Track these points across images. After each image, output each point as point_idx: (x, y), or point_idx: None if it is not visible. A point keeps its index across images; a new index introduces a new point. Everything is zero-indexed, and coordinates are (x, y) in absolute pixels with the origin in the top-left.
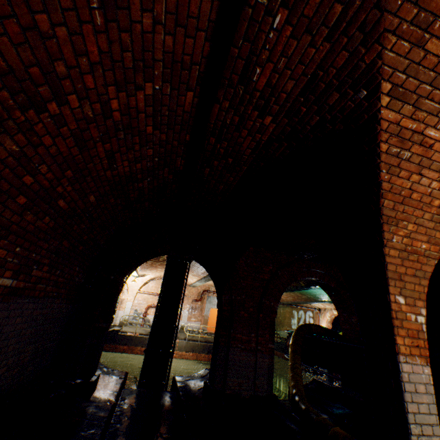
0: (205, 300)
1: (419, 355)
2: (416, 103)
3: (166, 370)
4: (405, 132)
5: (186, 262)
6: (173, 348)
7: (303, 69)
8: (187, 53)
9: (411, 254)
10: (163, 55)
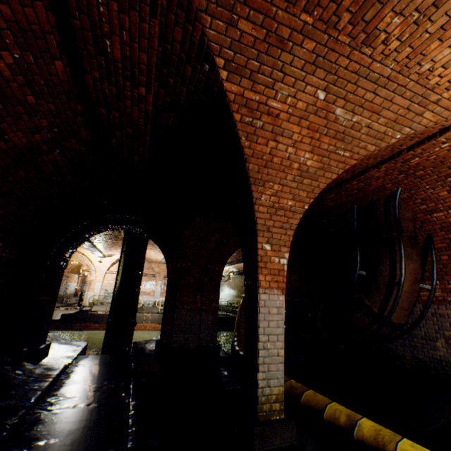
0: None
1: (277, 287)
2: (252, 77)
3: (130, 338)
4: (251, 103)
5: (144, 238)
6: (134, 318)
7: (147, 43)
8: (33, 22)
9: (279, 210)
10: (6, 24)
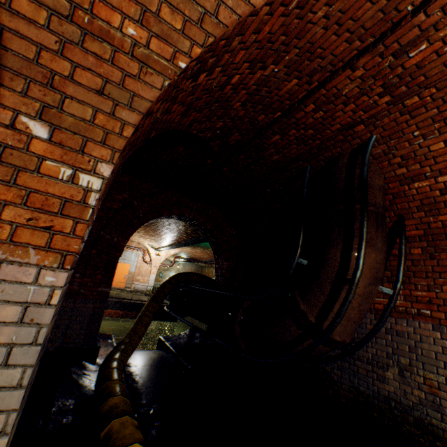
0: None
1: (44, 246)
2: None
3: None
4: None
5: None
6: None
7: None
8: None
9: (95, 37)
10: None
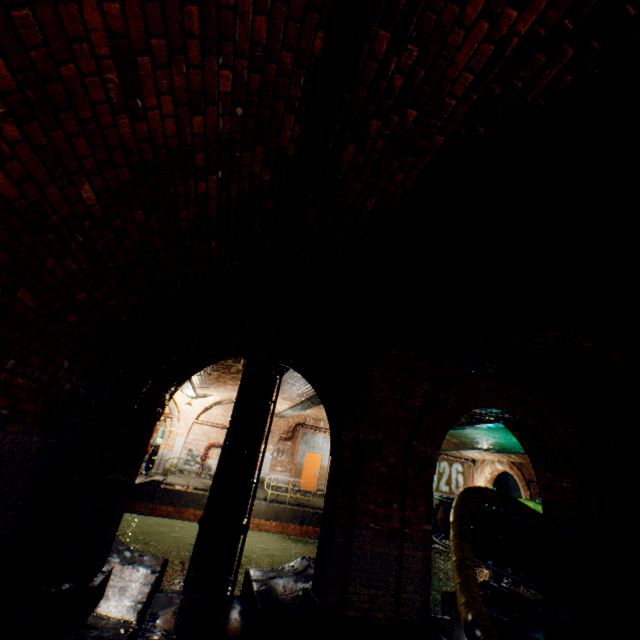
0: (299, 439)
1: None
2: None
3: (235, 556)
4: None
5: (275, 376)
6: (248, 519)
7: None
8: None
9: None
10: None
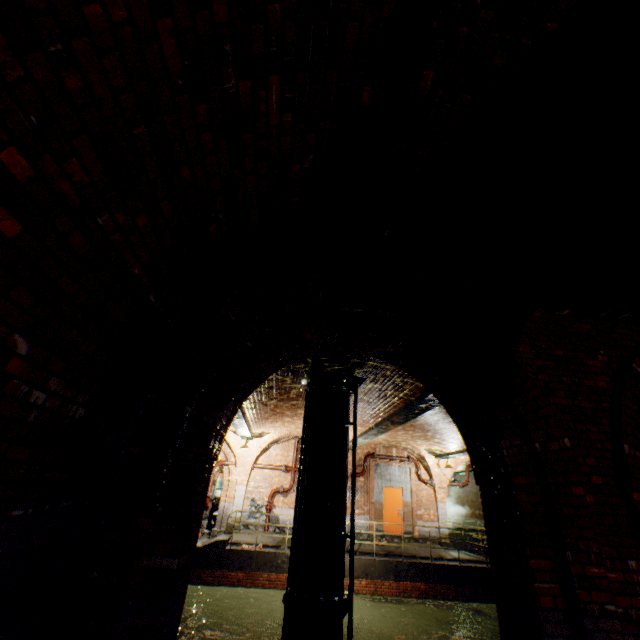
0: (372, 473)
1: None
2: None
3: None
4: None
5: (347, 391)
6: (350, 592)
7: None
8: None
9: None
10: None
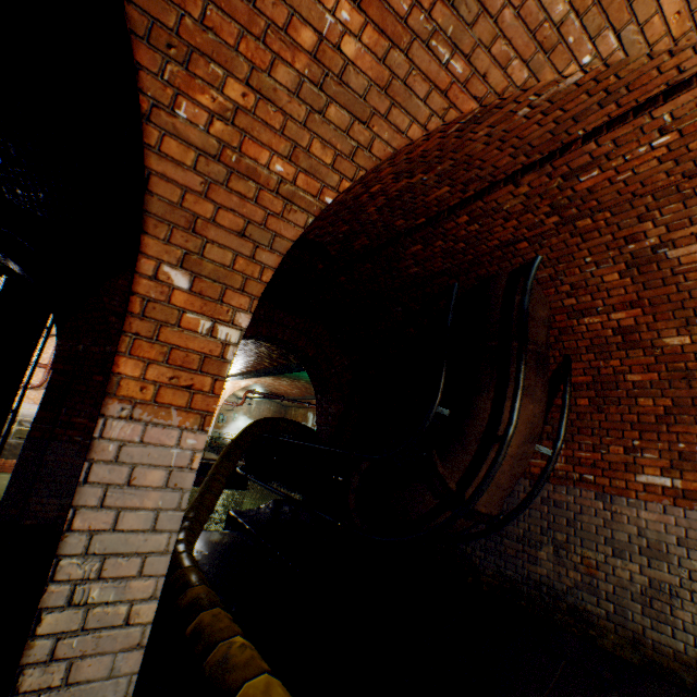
0: None
1: (185, 407)
2: None
3: None
4: None
5: None
6: None
7: None
8: None
9: (241, 176)
10: None
